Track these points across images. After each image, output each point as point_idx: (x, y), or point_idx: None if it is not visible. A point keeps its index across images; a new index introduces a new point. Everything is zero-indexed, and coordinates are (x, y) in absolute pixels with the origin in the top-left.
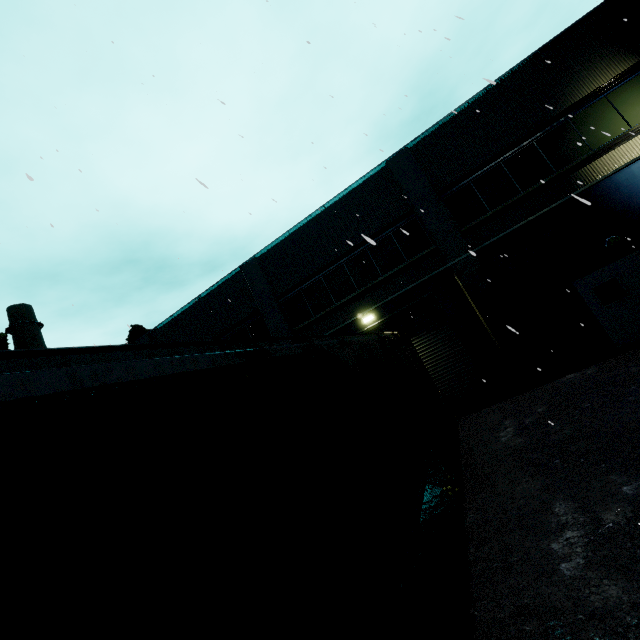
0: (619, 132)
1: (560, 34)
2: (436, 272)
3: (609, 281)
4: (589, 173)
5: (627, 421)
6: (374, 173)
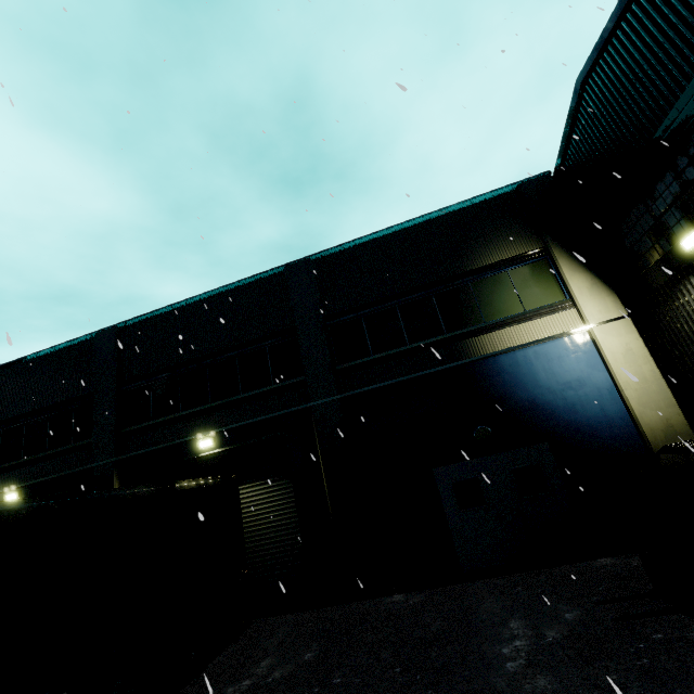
0: (513, 312)
1: (477, 197)
2: (294, 409)
3: (472, 479)
4: (476, 346)
5: None
6: (272, 274)
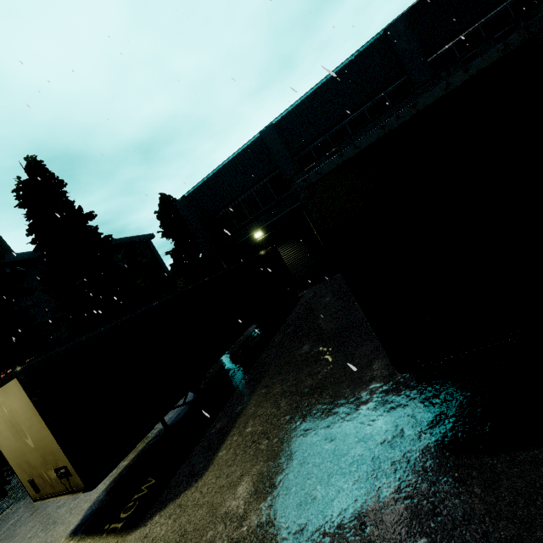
0: None
1: None
2: None
3: None
4: None
5: None
6: (373, 41)
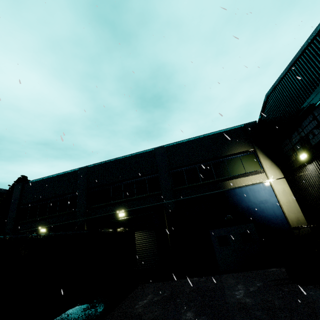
0: (241, 172)
1: (229, 128)
2: (157, 203)
3: (224, 235)
4: (227, 184)
5: (175, 317)
6: (149, 151)
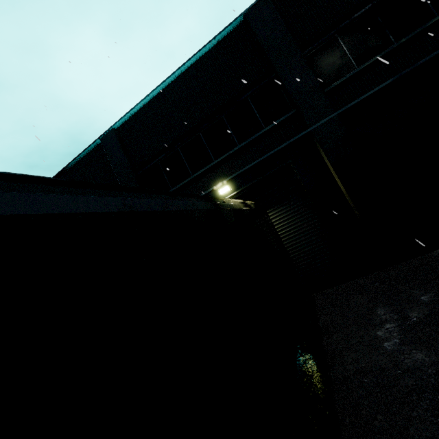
0: None
1: None
2: (295, 138)
3: None
4: None
5: None
6: (231, 30)
